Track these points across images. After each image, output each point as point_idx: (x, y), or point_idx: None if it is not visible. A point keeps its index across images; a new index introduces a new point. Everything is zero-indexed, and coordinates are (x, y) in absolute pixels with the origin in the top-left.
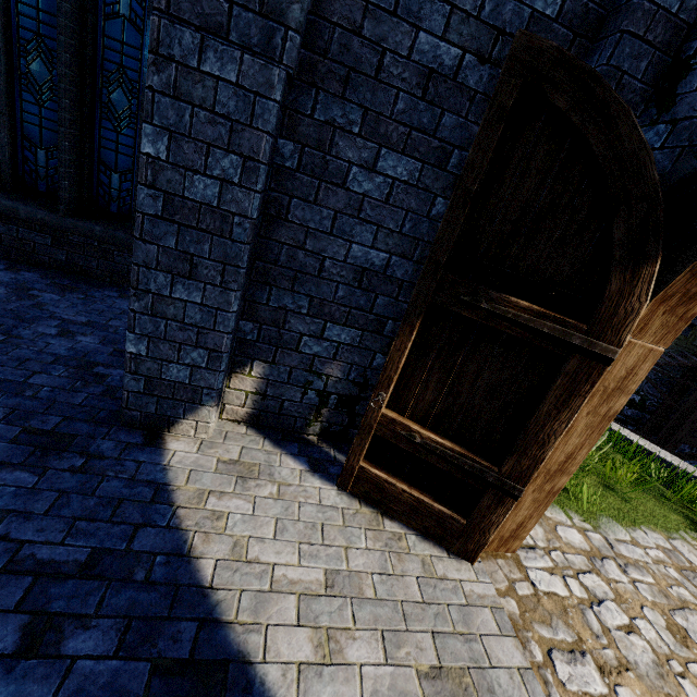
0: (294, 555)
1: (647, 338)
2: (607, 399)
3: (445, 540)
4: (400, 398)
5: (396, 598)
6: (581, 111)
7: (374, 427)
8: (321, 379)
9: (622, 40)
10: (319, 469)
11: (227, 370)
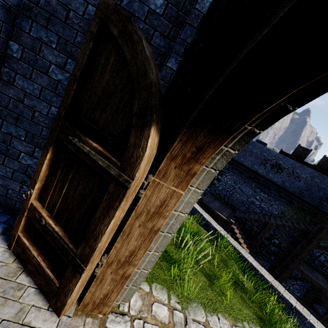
0: None
1: (169, 182)
2: (151, 218)
3: (48, 296)
4: (44, 195)
5: None
6: (122, 37)
7: (26, 210)
8: None
9: (186, 27)
10: (8, 234)
11: None
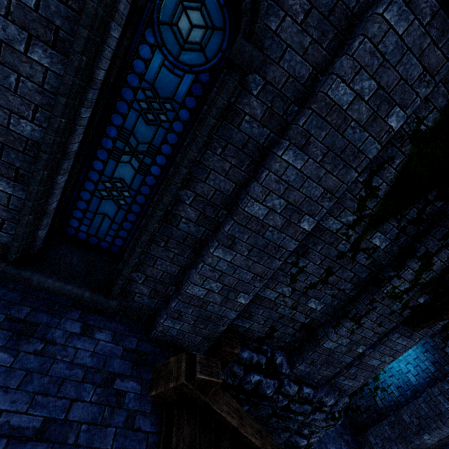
0: None
1: None
2: None
3: None
4: None
5: None
6: None
7: None
8: None
9: None
10: None
11: None
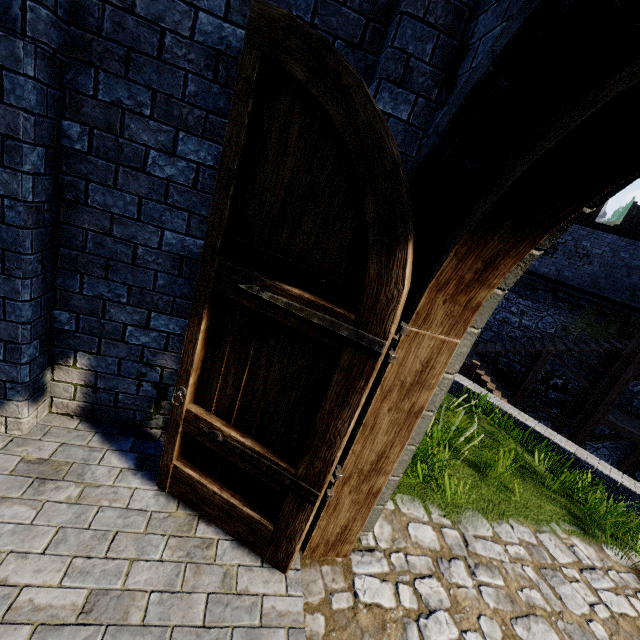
0: (58, 573)
1: (435, 328)
2: (407, 394)
3: (258, 547)
4: (204, 392)
5: (169, 622)
6: (318, 83)
7: (180, 423)
8: (156, 370)
9: (402, 22)
10: (146, 467)
11: (46, 362)
